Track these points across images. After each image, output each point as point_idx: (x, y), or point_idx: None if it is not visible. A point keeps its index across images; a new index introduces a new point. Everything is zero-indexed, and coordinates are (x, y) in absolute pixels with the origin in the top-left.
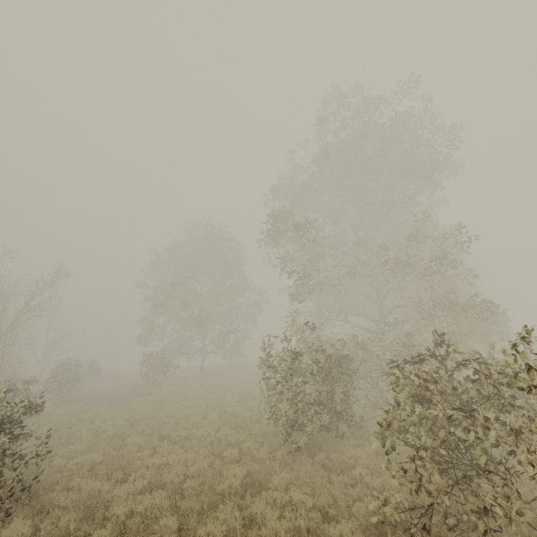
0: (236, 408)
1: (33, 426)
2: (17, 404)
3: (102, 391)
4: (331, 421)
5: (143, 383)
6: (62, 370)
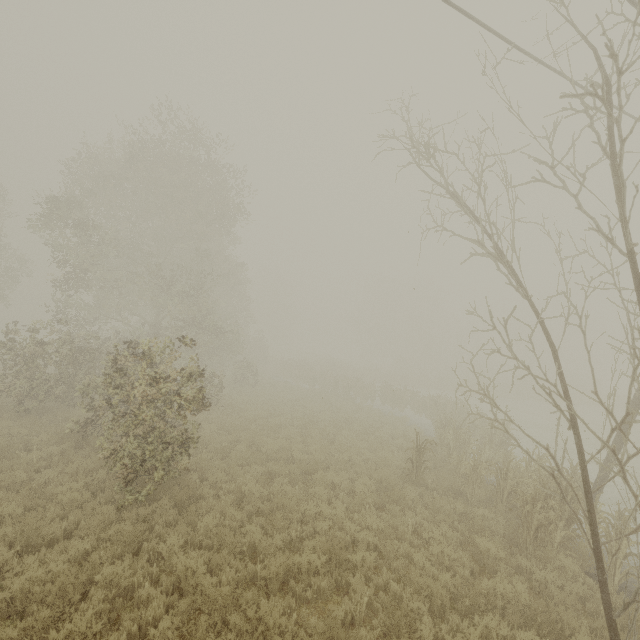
0: None
1: None
2: None
3: None
4: (67, 395)
5: None
6: None
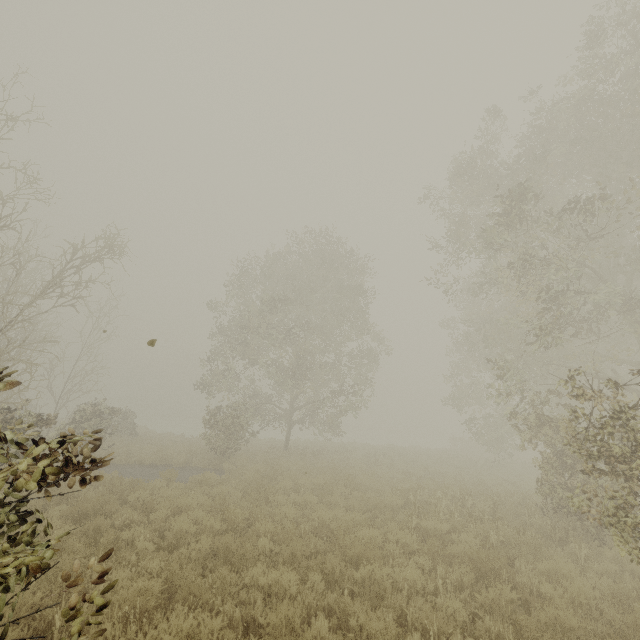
0: (430, 522)
1: (36, 504)
2: (17, 441)
3: (143, 455)
4: None
5: (202, 451)
6: (88, 414)
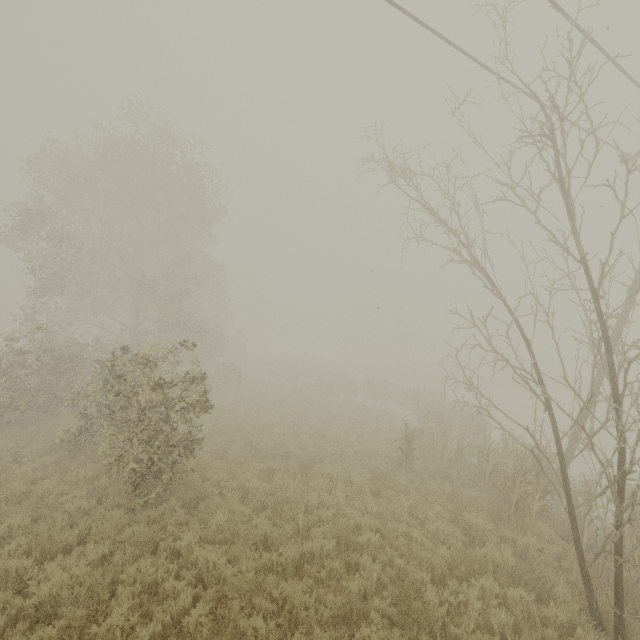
0: None
1: None
2: None
3: None
4: (49, 404)
5: None
6: None
